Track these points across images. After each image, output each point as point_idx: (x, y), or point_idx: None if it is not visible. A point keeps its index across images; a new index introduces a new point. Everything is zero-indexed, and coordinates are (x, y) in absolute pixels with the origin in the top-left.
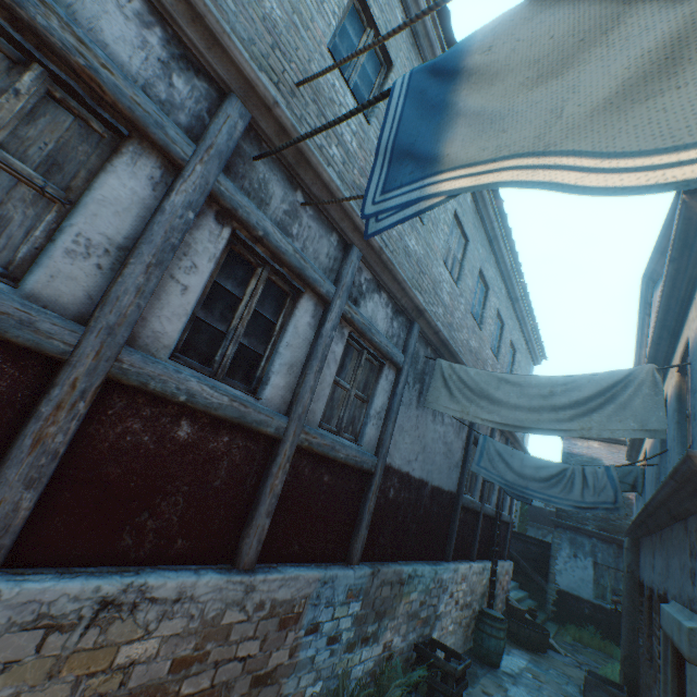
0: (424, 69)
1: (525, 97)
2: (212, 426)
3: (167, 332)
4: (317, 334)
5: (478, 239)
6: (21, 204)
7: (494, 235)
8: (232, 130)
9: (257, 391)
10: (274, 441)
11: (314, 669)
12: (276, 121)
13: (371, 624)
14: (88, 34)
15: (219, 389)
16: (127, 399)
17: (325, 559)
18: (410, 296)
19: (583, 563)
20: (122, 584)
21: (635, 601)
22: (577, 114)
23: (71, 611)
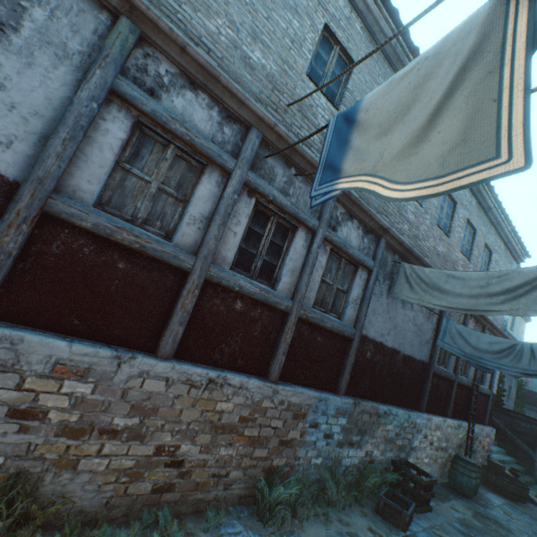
0: (342, 115)
1: (373, 144)
2: (252, 304)
3: (228, 256)
4: (308, 252)
5: None
6: (170, 206)
7: None
8: (253, 146)
9: (274, 286)
10: (285, 314)
11: (316, 449)
12: (276, 133)
13: (355, 435)
14: (189, 123)
15: (254, 284)
16: (213, 289)
17: (320, 387)
18: (375, 220)
19: None
20: (216, 373)
21: None
22: (387, 158)
23: (198, 380)
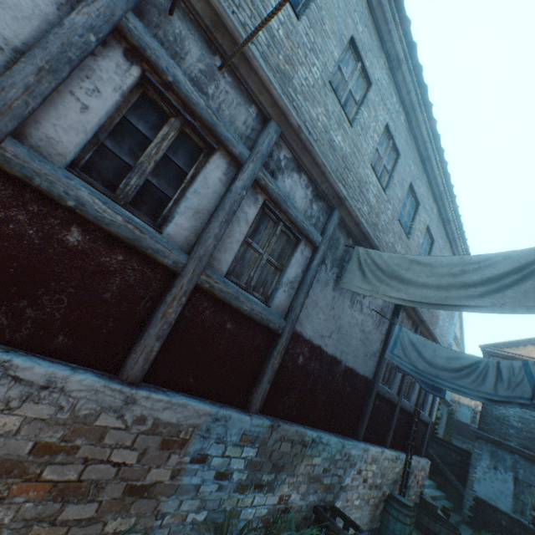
0: None
1: None
2: (106, 242)
3: (62, 142)
4: (227, 190)
5: (410, 156)
6: None
7: (427, 156)
8: None
9: (162, 228)
10: (174, 275)
11: (198, 497)
12: None
13: (267, 473)
14: None
15: (113, 207)
16: (13, 190)
17: (222, 400)
18: (329, 182)
19: (503, 476)
20: None
21: None
22: None
23: None
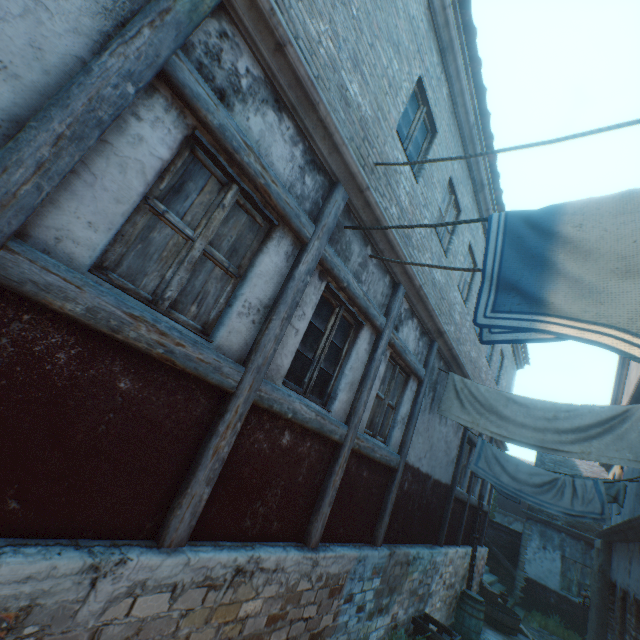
0: (518, 215)
1: (616, 282)
2: (302, 434)
3: (283, 365)
4: (370, 358)
5: None
6: (215, 281)
7: None
8: (337, 210)
9: (327, 404)
10: (336, 444)
11: (346, 632)
12: (364, 199)
13: (385, 597)
14: (264, 158)
15: (310, 407)
16: (258, 416)
17: (358, 540)
18: (434, 321)
19: (551, 555)
20: (248, 556)
21: (605, 599)
22: None
23: (221, 575)
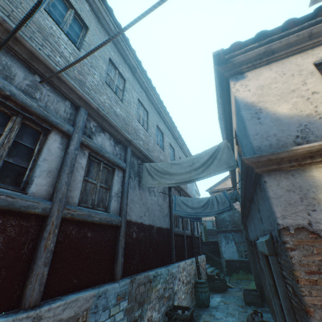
0: None
1: None
2: None
3: None
4: (65, 153)
5: (153, 112)
6: None
7: (160, 110)
8: None
9: (25, 189)
10: (44, 218)
11: None
12: (8, 32)
13: (137, 311)
14: None
15: None
16: None
17: (98, 282)
18: (121, 134)
19: (231, 244)
20: None
21: (251, 250)
22: None
23: None
